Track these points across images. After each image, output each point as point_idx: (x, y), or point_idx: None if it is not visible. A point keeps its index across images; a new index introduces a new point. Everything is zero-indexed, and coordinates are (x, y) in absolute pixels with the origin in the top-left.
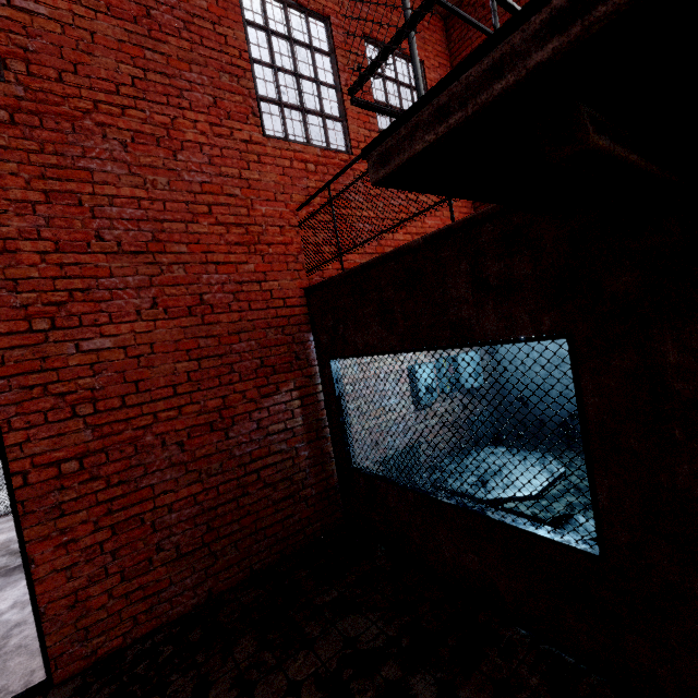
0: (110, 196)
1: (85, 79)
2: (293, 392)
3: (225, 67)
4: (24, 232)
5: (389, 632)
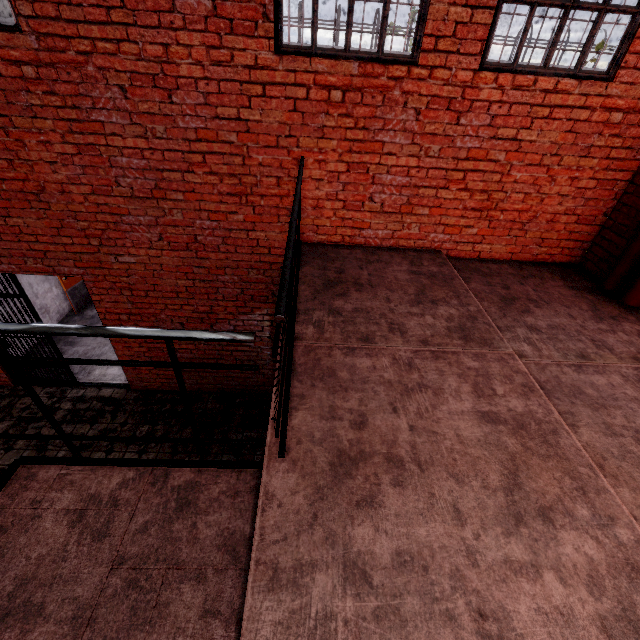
0: (120, 147)
1: (79, 8)
2: (266, 316)
3: None
4: (71, 178)
5: None
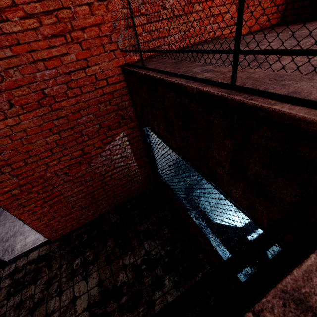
0: None
1: None
2: (123, 138)
3: None
4: None
5: (162, 252)
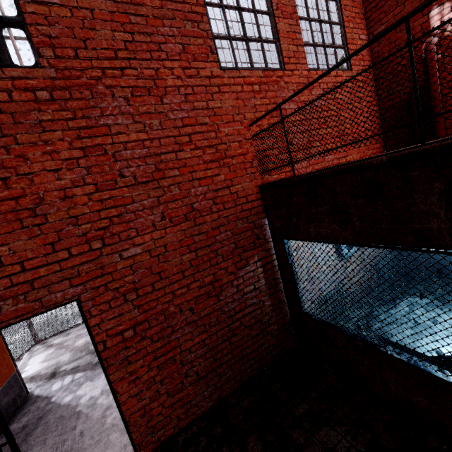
0: (124, 143)
1: (93, 51)
2: (257, 262)
3: (187, 15)
4: (75, 182)
5: (358, 446)
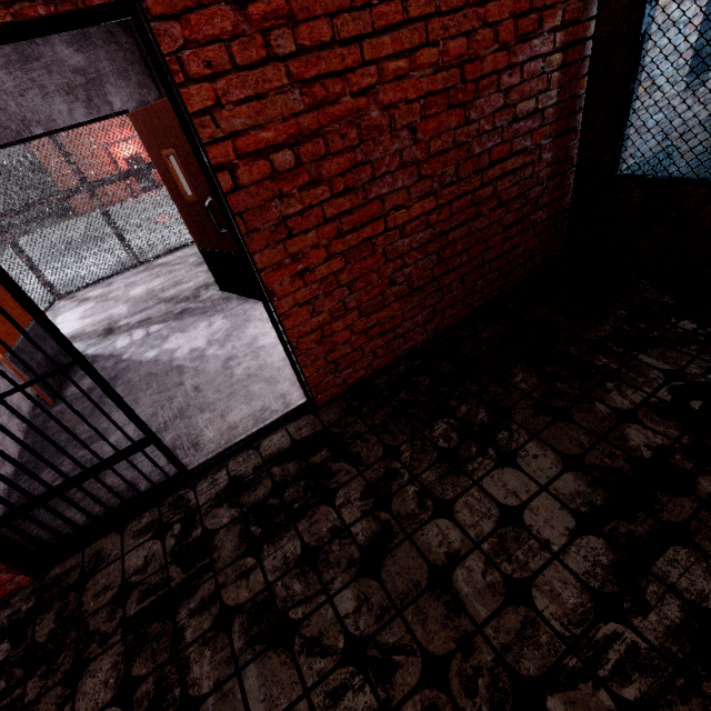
0: None
1: None
2: (558, 33)
3: None
4: None
5: None
